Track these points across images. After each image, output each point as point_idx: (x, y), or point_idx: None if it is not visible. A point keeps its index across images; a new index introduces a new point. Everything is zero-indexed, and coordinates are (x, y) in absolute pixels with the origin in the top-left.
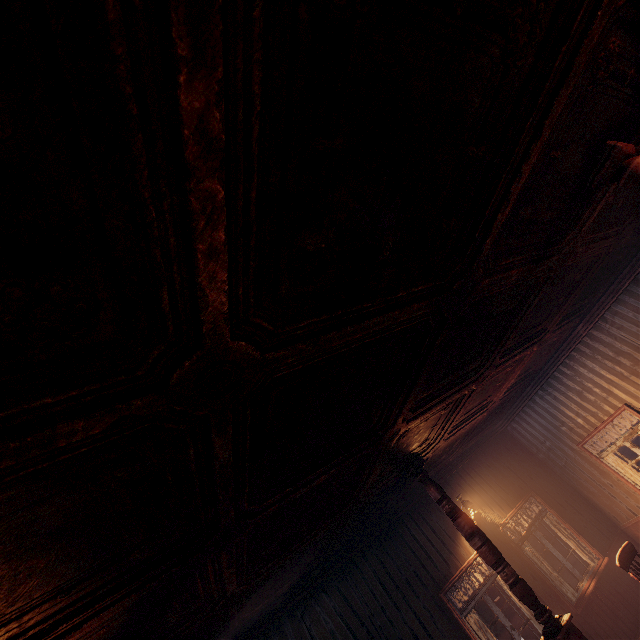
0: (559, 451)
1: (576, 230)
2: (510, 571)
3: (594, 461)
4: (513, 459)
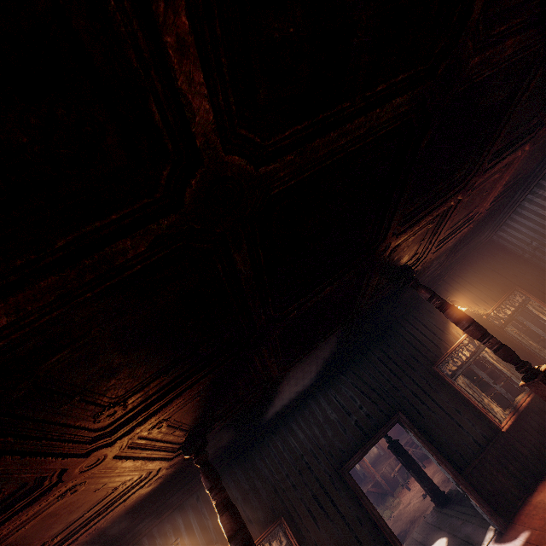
0: (545, 248)
1: None
2: (494, 341)
3: None
4: (498, 263)
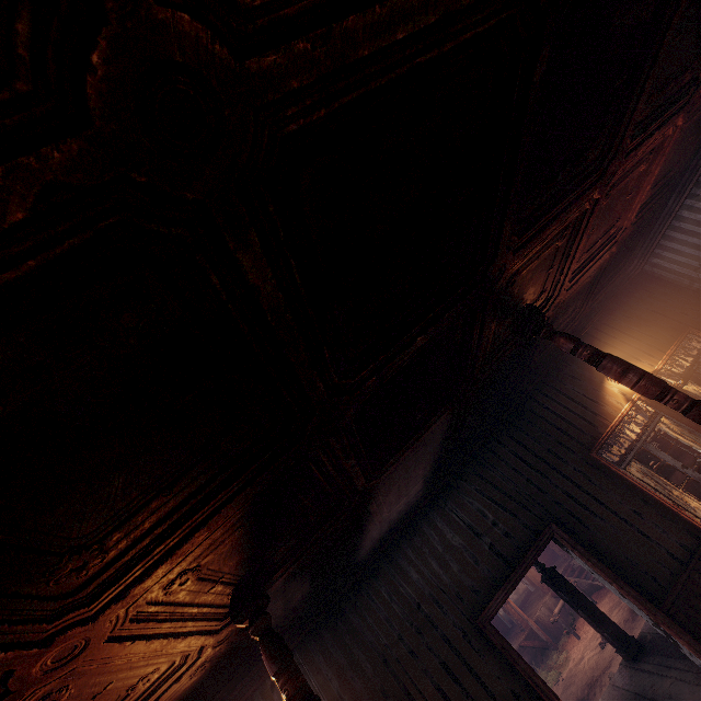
0: None
1: None
2: (682, 397)
3: None
4: (658, 300)
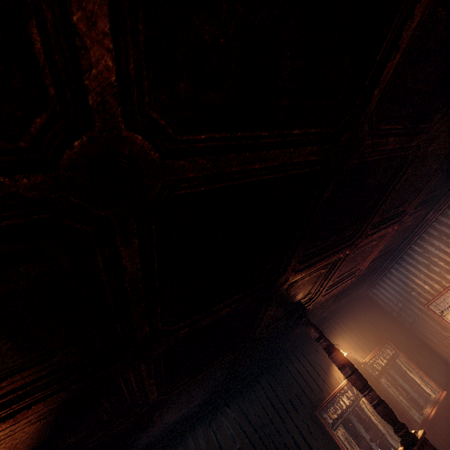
0: (409, 310)
1: (446, 107)
2: (374, 395)
3: (437, 318)
4: (373, 316)
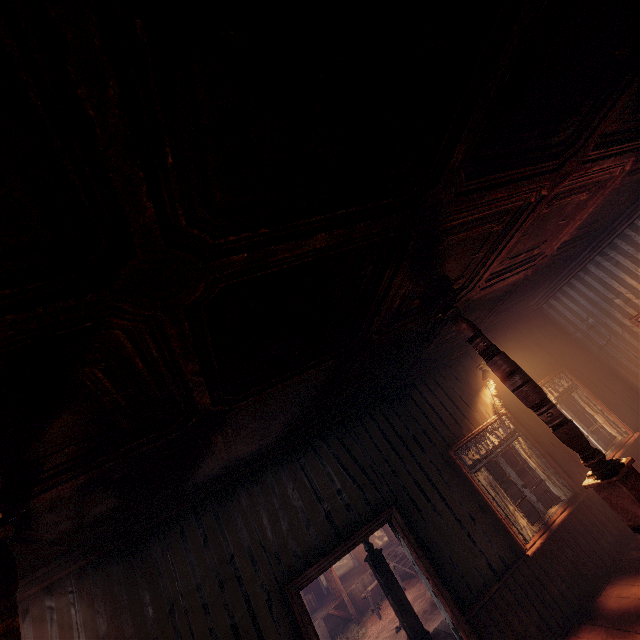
0: (603, 328)
1: None
2: (557, 412)
3: None
4: (545, 337)
